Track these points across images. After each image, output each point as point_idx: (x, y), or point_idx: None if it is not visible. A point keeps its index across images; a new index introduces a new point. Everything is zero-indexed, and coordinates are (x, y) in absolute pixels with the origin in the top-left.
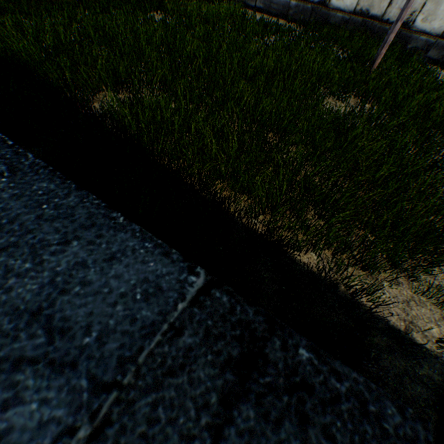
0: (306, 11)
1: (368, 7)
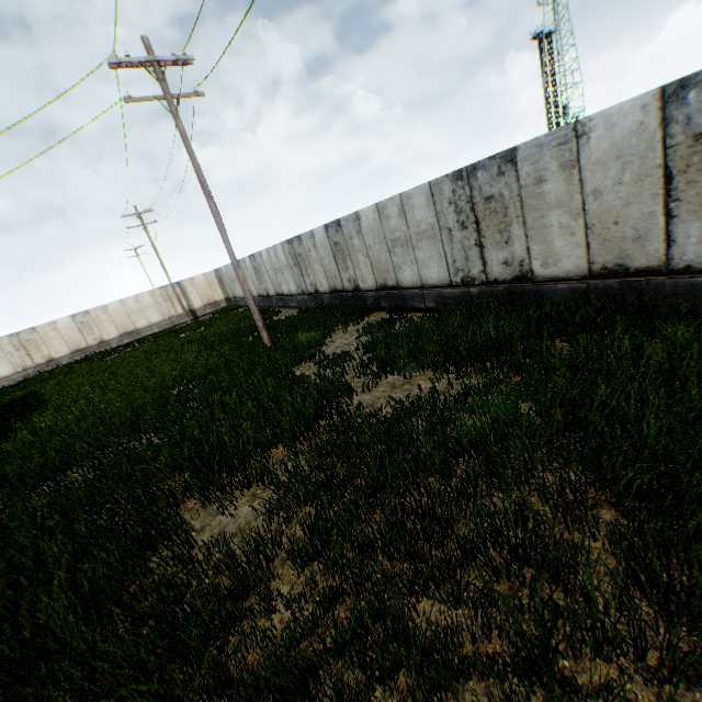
0: (313, 299)
1: (335, 285)
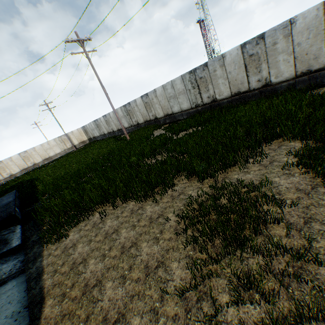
0: (136, 127)
1: (146, 119)
